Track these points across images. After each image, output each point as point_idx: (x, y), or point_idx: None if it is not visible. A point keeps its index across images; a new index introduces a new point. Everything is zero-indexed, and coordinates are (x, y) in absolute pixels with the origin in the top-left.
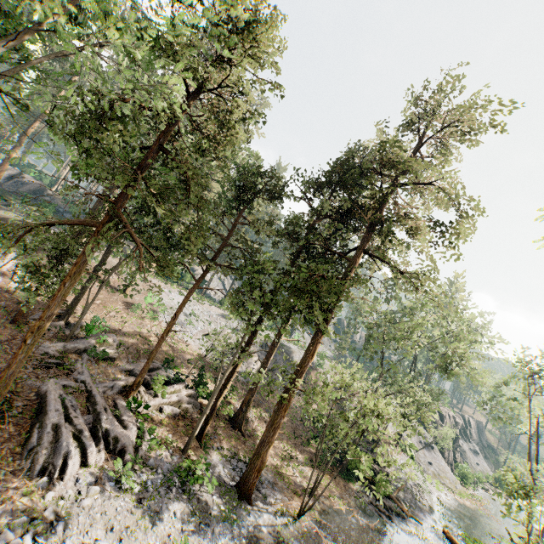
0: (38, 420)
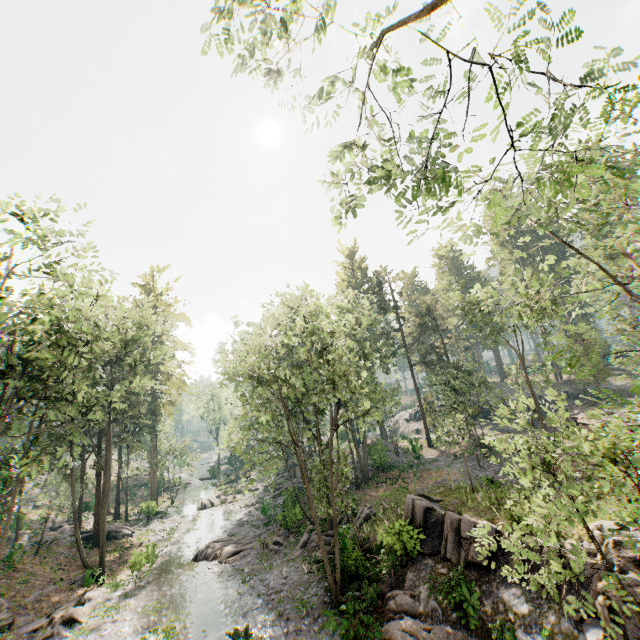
0: None
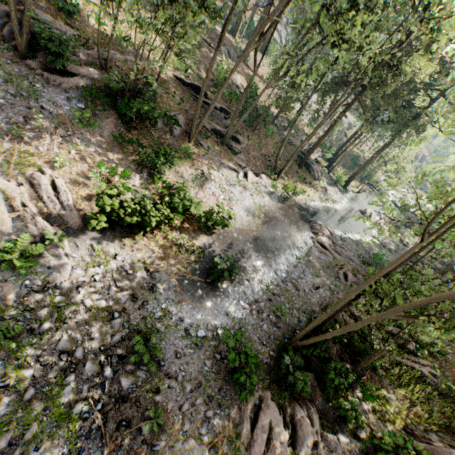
0: (307, 166)
